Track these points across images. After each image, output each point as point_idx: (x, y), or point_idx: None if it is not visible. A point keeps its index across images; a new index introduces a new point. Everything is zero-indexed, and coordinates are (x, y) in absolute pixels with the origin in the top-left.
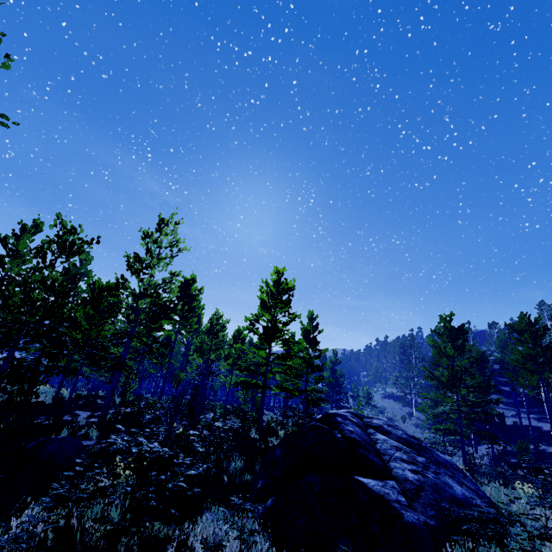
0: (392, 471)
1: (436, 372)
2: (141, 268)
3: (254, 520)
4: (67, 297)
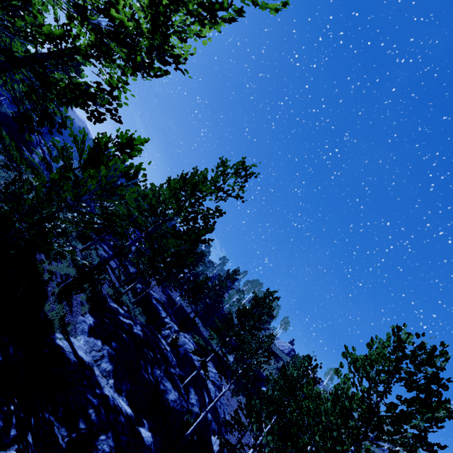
0: (33, 155)
1: None
2: None
3: None
4: None
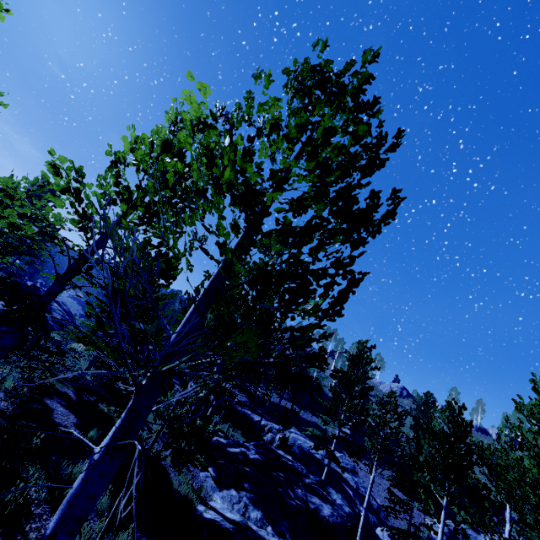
0: (53, 314)
1: None
2: None
3: None
4: None
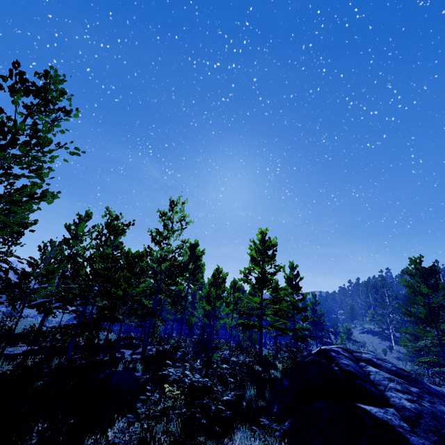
0: (389, 400)
1: (412, 308)
2: (161, 240)
3: (276, 439)
4: (118, 266)
